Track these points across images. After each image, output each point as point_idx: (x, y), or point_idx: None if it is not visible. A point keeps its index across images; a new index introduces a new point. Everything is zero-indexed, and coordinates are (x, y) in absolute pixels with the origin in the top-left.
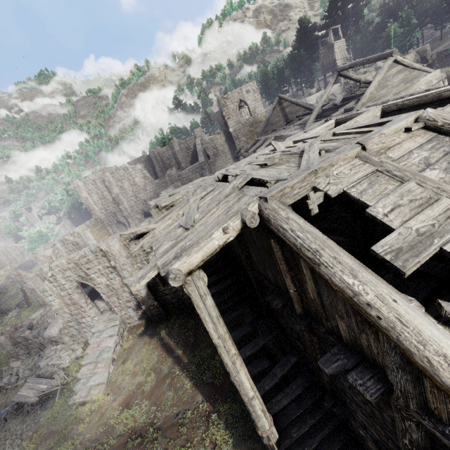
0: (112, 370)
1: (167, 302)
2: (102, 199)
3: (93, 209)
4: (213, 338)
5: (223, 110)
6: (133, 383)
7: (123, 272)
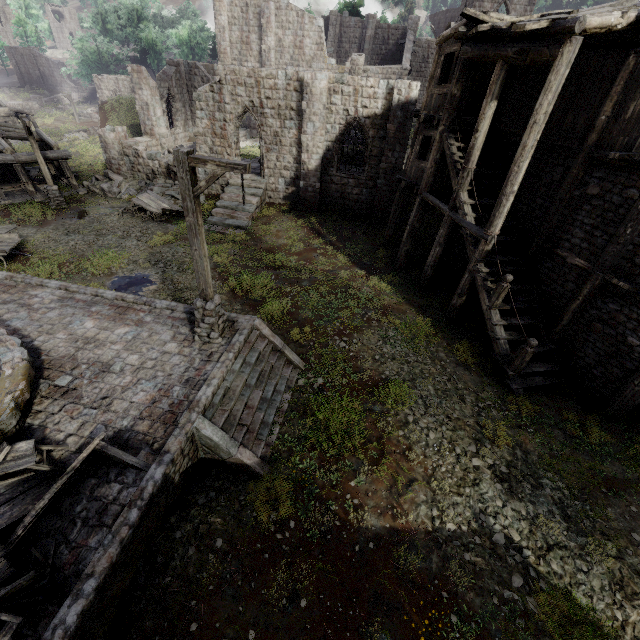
0: (250, 226)
1: (328, 193)
2: (244, 43)
3: (225, 53)
4: (539, 113)
5: (474, 4)
6: (277, 242)
7: (308, 124)
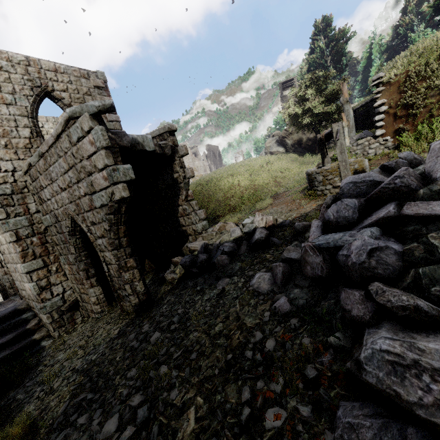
0: None
1: None
2: None
3: None
4: None
5: None
6: None
7: None
